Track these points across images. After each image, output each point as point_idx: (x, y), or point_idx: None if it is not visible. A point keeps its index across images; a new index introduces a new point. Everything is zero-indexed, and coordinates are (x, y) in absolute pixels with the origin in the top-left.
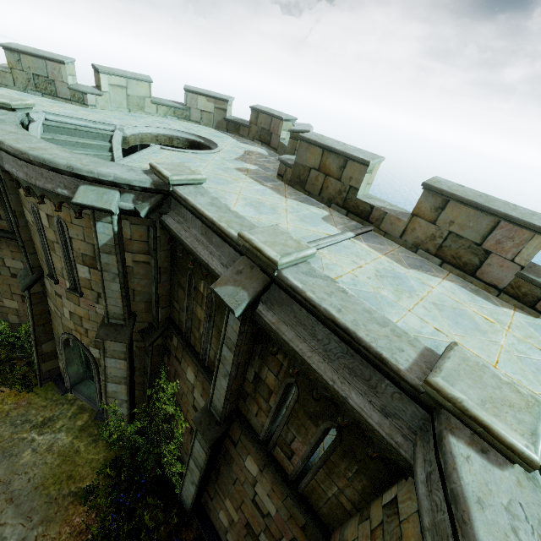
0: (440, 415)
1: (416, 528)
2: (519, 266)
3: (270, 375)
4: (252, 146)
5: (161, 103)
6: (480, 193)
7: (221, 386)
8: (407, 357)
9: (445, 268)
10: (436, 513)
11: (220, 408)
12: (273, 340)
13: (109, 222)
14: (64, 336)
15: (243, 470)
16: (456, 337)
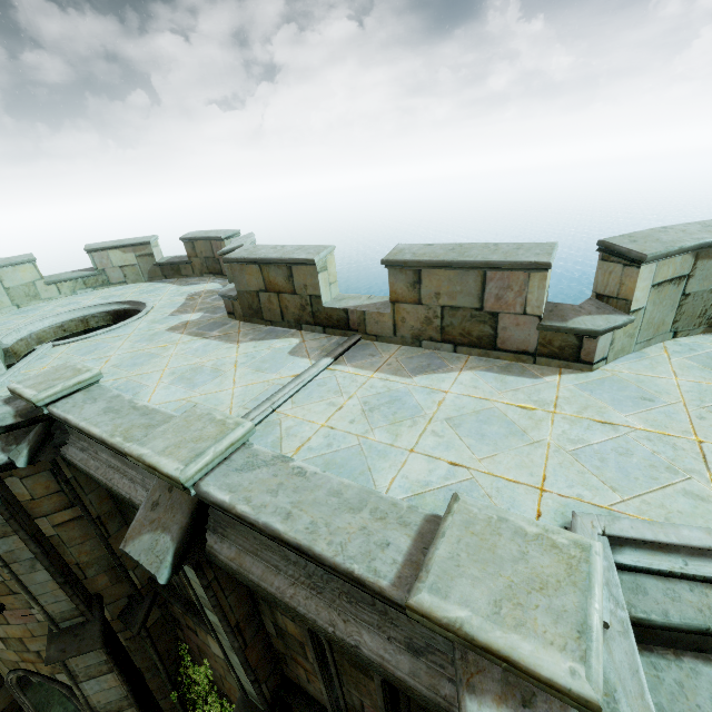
0: (454, 652)
1: None
2: (536, 317)
3: (288, 622)
4: (200, 285)
5: (61, 279)
6: (453, 246)
7: (238, 664)
8: (395, 556)
9: (462, 352)
10: None
11: (256, 695)
12: None
13: None
14: (13, 676)
15: None
16: (481, 464)
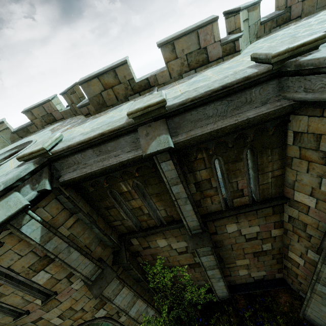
0: (286, 64)
1: (316, 120)
2: (219, 42)
3: (202, 172)
4: (48, 128)
5: None
6: (179, 31)
7: (188, 211)
8: (251, 70)
9: (198, 71)
10: (325, 89)
11: (197, 224)
12: (190, 151)
13: (29, 219)
14: None
15: (230, 237)
16: (241, 68)
